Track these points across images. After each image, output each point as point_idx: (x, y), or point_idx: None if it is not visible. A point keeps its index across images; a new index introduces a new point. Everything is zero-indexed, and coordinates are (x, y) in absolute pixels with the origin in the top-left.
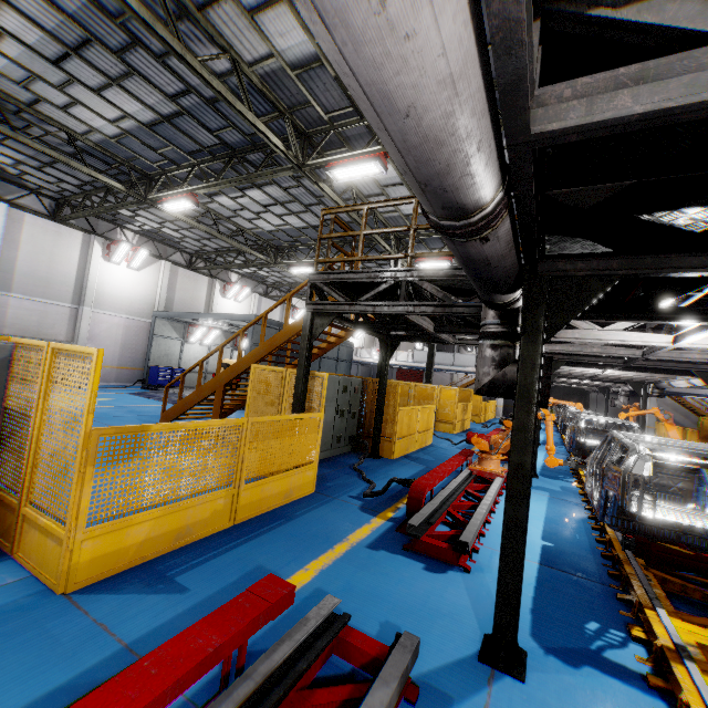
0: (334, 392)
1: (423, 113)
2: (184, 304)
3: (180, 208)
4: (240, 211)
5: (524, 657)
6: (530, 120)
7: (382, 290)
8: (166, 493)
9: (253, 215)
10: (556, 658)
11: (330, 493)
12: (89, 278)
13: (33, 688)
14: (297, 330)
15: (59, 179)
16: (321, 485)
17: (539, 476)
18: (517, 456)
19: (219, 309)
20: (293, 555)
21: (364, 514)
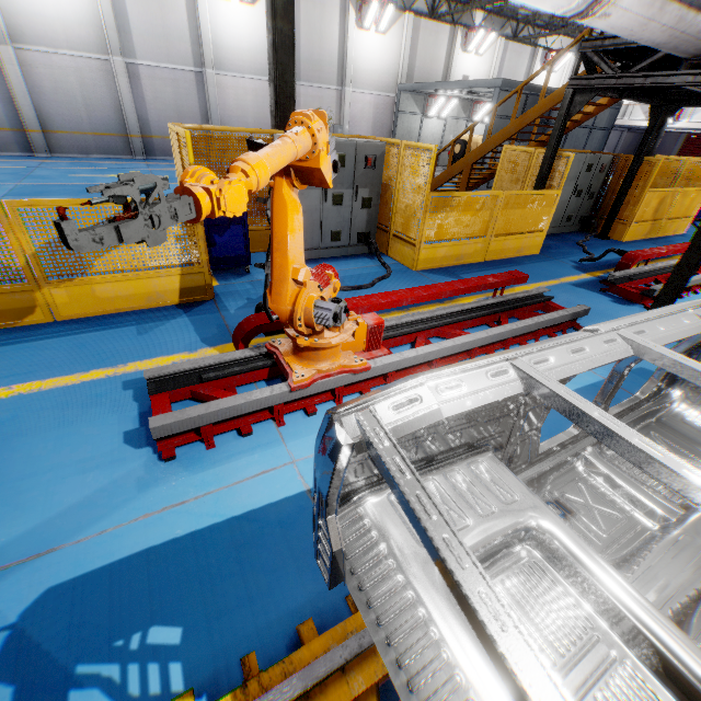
0: (576, 171)
1: (653, 41)
2: (423, 70)
3: None
4: None
5: None
6: None
7: (661, 57)
8: (454, 234)
9: None
10: None
11: (551, 256)
12: (347, 54)
13: None
14: (551, 104)
15: None
16: (544, 250)
17: None
18: None
19: (457, 69)
20: None
21: (576, 271)
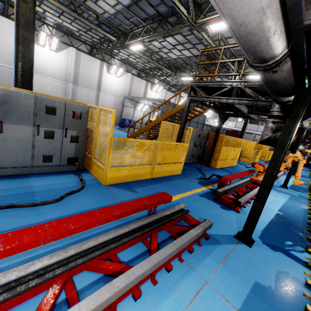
0: (194, 136)
1: (248, 24)
2: (135, 93)
3: (137, 48)
4: (162, 49)
5: (253, 242)
6: (303, 19)
7: (224, 91)
8: (132, 162)
9: (168, 50)
10: (267, 246)
11: (187, 175)
12: (102, 80)
13: (100, 204)
14: (181, 107)
15: (92, 37)
16: (184, 171)
17: (288, 188)
18: (270, 170)
19: (149, 96)
20: (171, 191)
21: (199, 185)
